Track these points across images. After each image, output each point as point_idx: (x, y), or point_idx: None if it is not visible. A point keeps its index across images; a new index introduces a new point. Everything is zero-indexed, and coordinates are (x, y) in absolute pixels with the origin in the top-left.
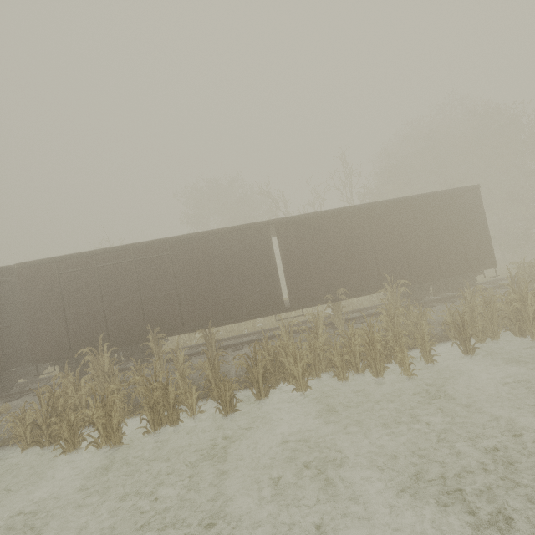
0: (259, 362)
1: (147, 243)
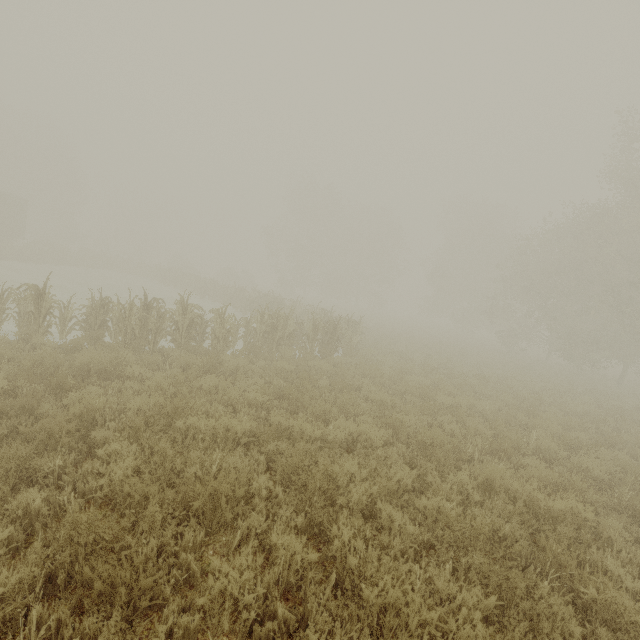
0: None
1: None
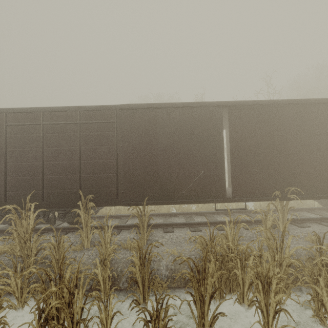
0: (209, 275)
1: (94, 107)
